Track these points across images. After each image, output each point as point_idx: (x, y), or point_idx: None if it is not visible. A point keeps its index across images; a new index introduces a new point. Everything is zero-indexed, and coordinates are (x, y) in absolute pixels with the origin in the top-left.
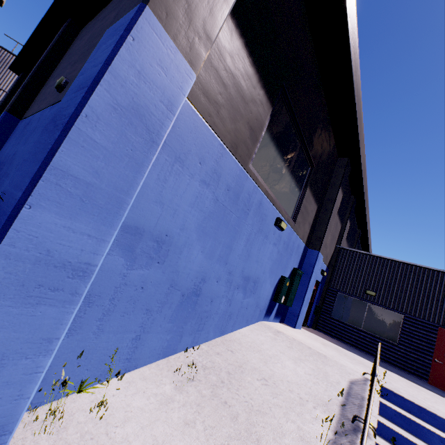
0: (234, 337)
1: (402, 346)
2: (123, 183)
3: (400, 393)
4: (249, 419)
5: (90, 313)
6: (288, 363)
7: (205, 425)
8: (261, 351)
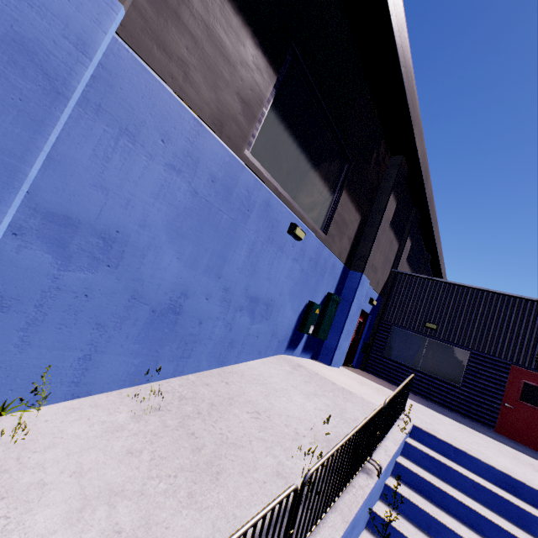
0: (237, 369)
1: (465, 388)
2: (13, 144)
3: (436, 433)
4: (216, 452)
5: (5, 320)
6: (298, 397)
7: (154, 456)
8: (266, 384)
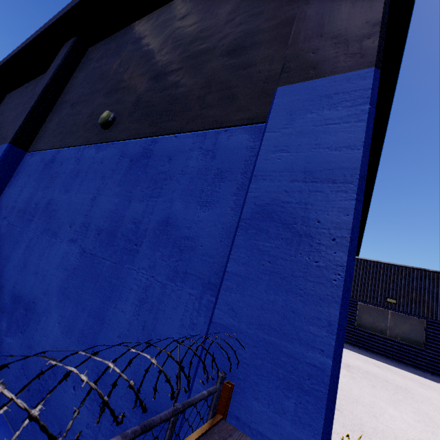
0: None
1: (429, 351)
2: None
3: None
4: None
5: None
6: (391, 410)
7: None
8: (358, 400)
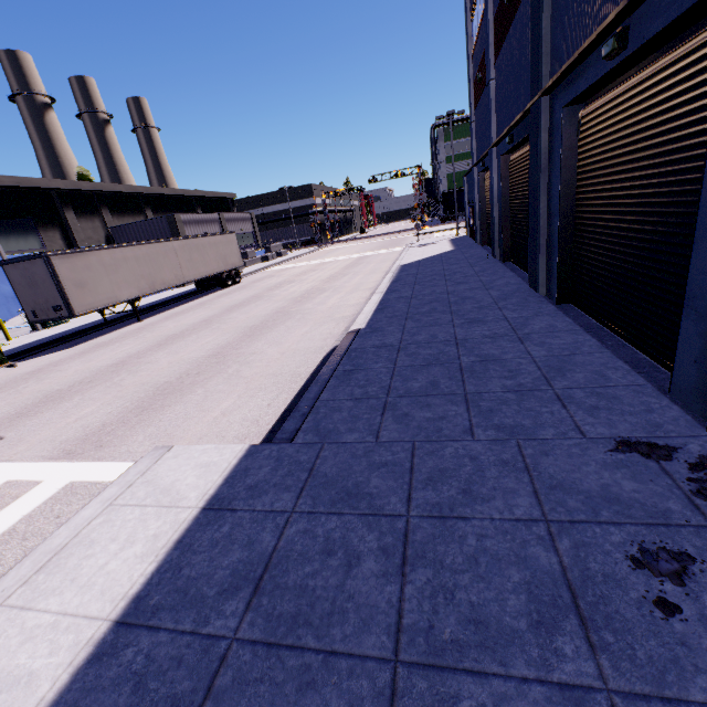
0: None
1: None
2: None
3: None
4: None
5: None
6: None
7: None
8: None
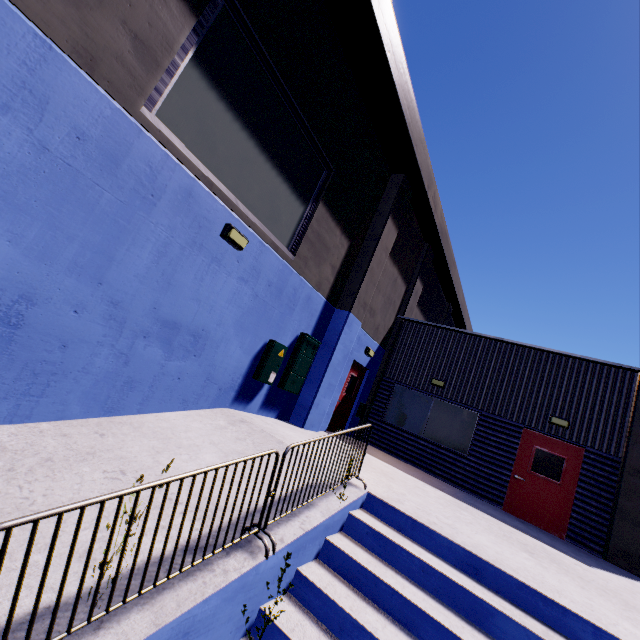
0: (137, 420)
1: (473, 458)
2: None
3: (396, 503)
4: None
5: None
6: (209, 456)
7: None
8: (169, 439)
